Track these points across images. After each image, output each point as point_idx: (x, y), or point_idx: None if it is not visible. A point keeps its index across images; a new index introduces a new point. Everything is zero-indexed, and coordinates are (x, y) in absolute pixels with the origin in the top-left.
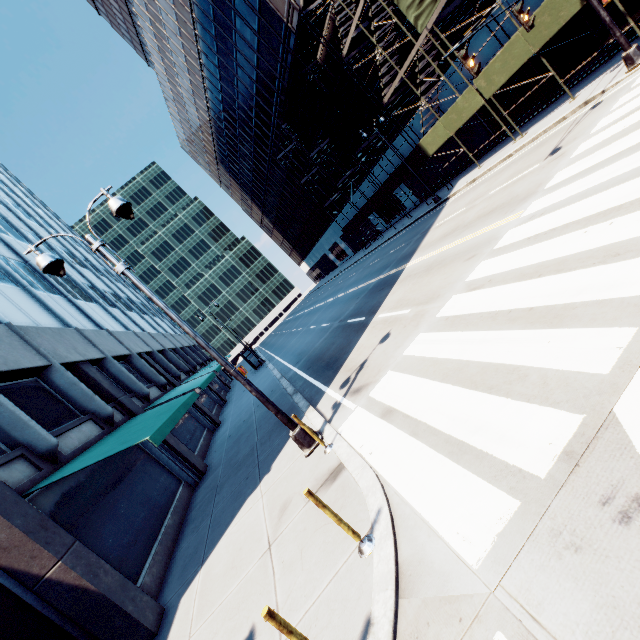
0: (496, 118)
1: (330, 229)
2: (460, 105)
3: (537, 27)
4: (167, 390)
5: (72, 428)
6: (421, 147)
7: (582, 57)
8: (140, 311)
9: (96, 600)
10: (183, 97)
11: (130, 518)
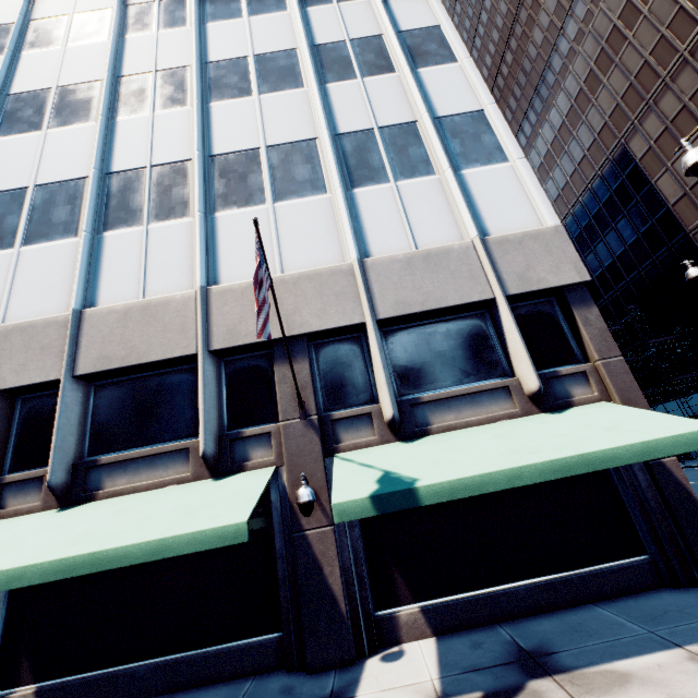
0: None
1: None
2: None
3: None
4: None
5: None
6: None
7: None
8: None
9: (694, 507)
10: None
11: None
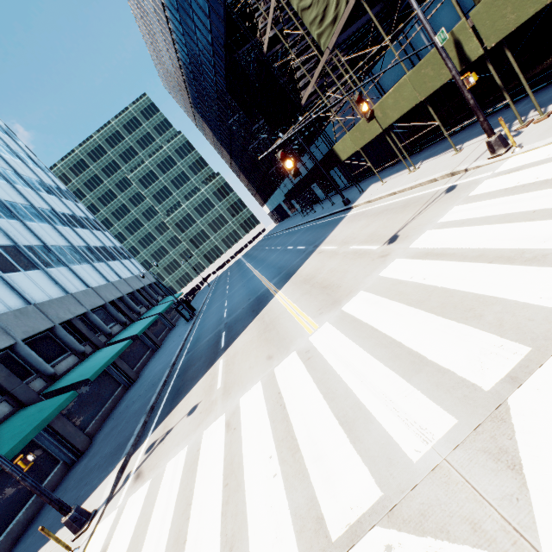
0: (393, 147)
1: (282, 186)
2: (362, 126)
3: (422, 77)
4: (86, 355)
5: None
6: (335, 151)
7: (487, 94)
8: (97, 259)
9: None
10: (158, 43)
11: None
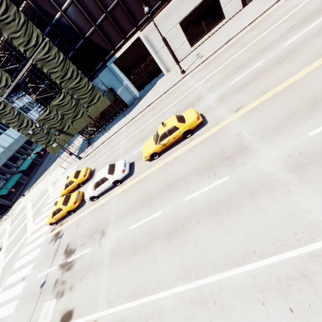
0: None
1: None
2: None
3: None
4: (26, 159)
5: (0, 183)
6: None
7: None
8: None
9: (5, 204)
10: None
11: (12, 193)
